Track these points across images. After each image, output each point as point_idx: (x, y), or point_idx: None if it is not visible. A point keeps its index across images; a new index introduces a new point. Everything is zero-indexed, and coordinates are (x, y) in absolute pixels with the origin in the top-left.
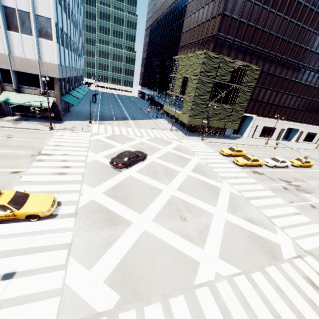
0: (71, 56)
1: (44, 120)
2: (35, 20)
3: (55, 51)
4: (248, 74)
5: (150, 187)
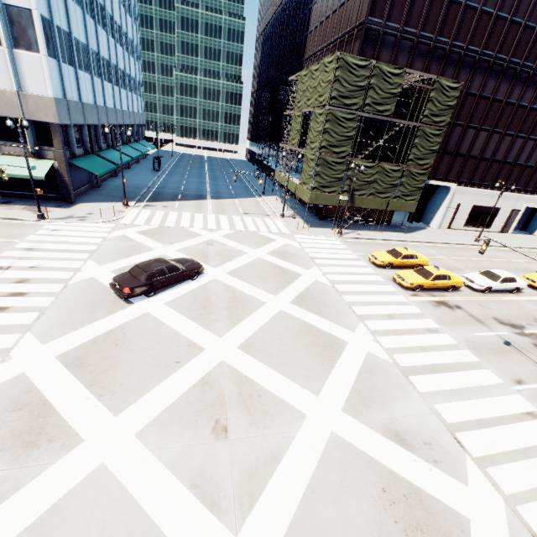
0: (101, 88)
1: (40, 203)
2: (2, 14)
3: (45, 73)
4: (434, 98)
5: (178, 340)
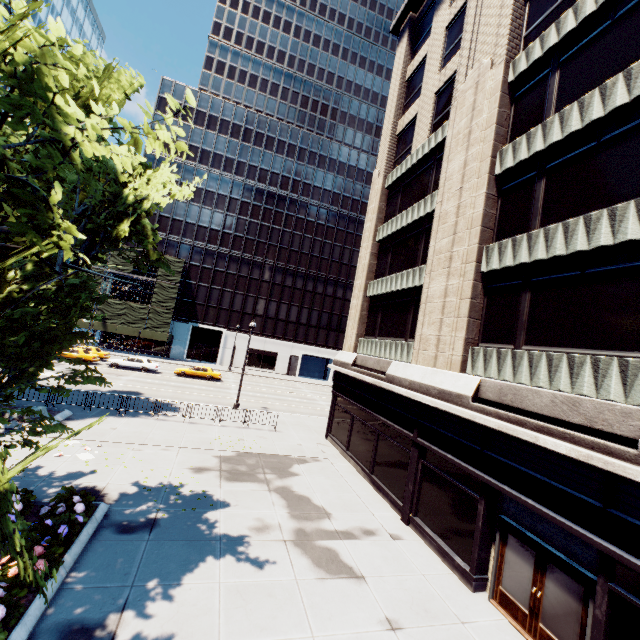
0: None
1: None
2: None
3: None
4: None
5: None
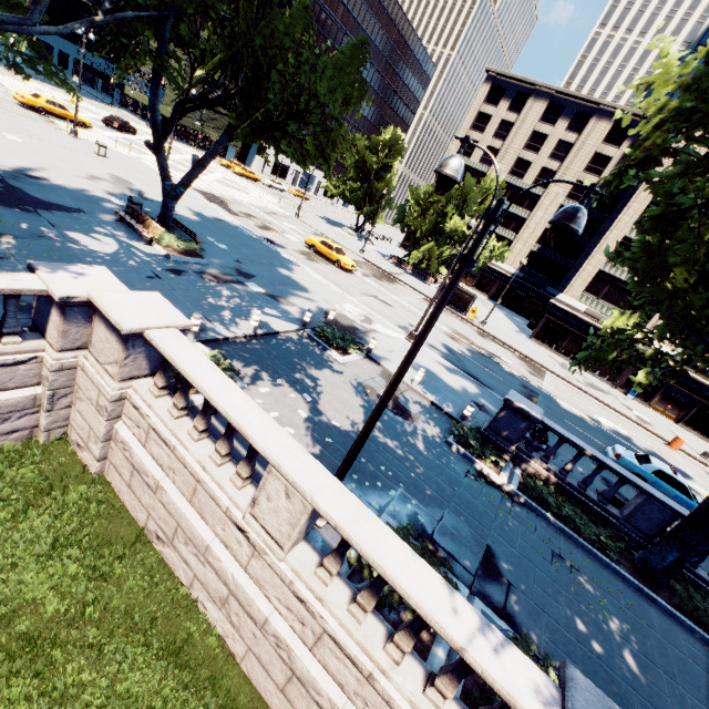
0: None
1: None
2: None
3: None
4: None
5: None
